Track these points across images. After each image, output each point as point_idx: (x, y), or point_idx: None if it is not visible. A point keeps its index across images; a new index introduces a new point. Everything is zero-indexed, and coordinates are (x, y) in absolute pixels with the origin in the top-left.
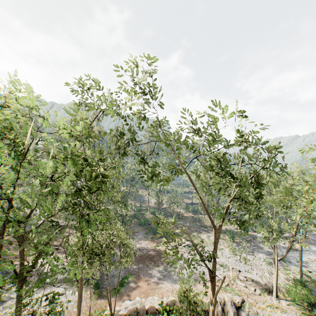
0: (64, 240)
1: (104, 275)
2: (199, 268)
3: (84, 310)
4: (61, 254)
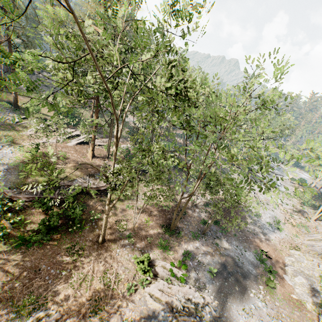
0: (113, 221)
1: (234, 257)
2: (267, 211)
3: (302, 321)
4: (153, 253)
